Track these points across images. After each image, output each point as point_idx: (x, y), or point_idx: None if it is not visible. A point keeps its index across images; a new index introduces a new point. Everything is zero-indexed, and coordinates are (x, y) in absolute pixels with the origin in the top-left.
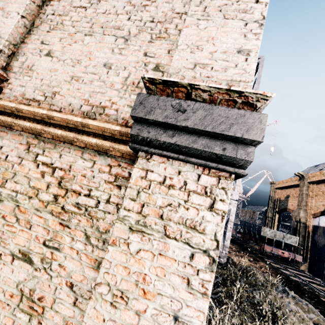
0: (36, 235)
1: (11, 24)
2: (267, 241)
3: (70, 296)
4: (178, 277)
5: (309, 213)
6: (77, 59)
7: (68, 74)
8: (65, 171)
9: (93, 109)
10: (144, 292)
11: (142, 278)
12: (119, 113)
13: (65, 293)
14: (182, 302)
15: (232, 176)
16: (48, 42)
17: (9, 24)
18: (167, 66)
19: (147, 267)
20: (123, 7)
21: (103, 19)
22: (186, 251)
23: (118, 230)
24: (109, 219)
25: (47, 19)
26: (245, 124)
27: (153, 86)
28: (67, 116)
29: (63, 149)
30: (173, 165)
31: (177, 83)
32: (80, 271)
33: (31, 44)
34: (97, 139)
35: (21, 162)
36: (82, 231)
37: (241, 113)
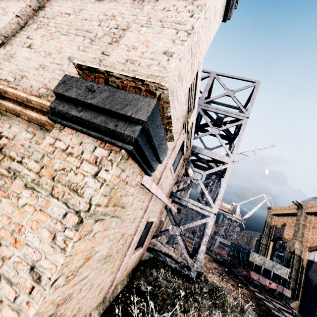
0: None
1: (6, 20)
2: (255, 268)
3: None
4: (47, 232)
5: (304, 245)
6: (49, 52)
7: (39, 63)
8: (9, 139)
9: (47, 92)
10: (15, 241)
11: (19, 229)
12: None
13: None
14: (42, 254)
15: (122, 151)
16: (32, 37)
17: (5, 20)
18: None
19: (26, 219)
20: (97, 16)
21: (80, 23)
22: (62, 210)
23: (15, 185)
24: None
25: (38, 20)
26: (137, 105)
27: (81, 71)
28: (17, 92)
29: (14, 121)
30: (79, 137)
31: (98, 70)
32: None
33: (19, 38)
34: (37, 114)
35: None
36: (4, 191)
37: (137, 97)
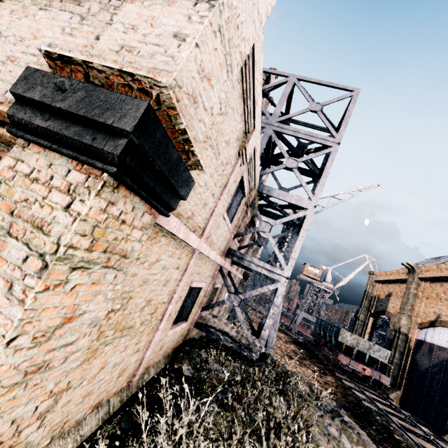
0: None
1: None
2: (346, 351)
3: None
4: (3, 280)
5: (413, 321)
6: (21, 37)
7: (6, 53)
8: None
9: None
10: None
11: None
12: None
13: None
14: None
15: (104, 175)
16: None
17: None
18: None
19: None
20: None
21: None
22: (22, 253)
23: None
24: None
25: None
26: (121, 110)
27: (52, 62)
28: None
29: None
30: (48, 156)
31: (73, 59)
32: None
33: None
34: None
35: None
36: None
37: (122, 98)
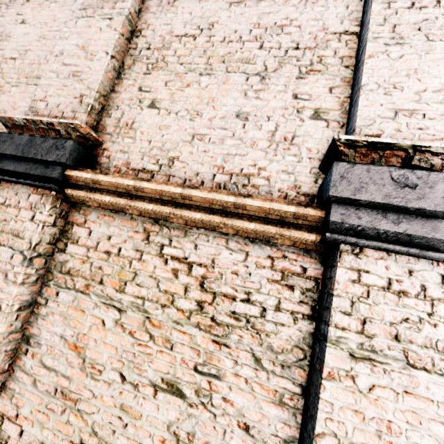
0: (182, 358)
1: (101, 69)
2: None
3: (247, 442)
4: (442, 425)
5: None
6: (195, 110)
7: (187, 131)
8: (207, 267)
9: (232, 180)
10: None
11: (386, 427)
12: (272, 183)
13: (239, 438)
14: None
15: None
16: (149, 89)
17: (97, 68)
18: (332, 112)
19: (389, 410)
20: (249, 31)
21: (223, 50)
22: None
23: (332, 357)
24: (285, 333)
25: (141, 55)
26: None
27: (350, 150)
28: (212, 195)
29: (197, 237)
30: (399, 261)
31: (393, 145)
32: (256, 408)
33: (125, 93)
34: (256, 224)
35: (141, 257)
36: (247, 351)
37: None
